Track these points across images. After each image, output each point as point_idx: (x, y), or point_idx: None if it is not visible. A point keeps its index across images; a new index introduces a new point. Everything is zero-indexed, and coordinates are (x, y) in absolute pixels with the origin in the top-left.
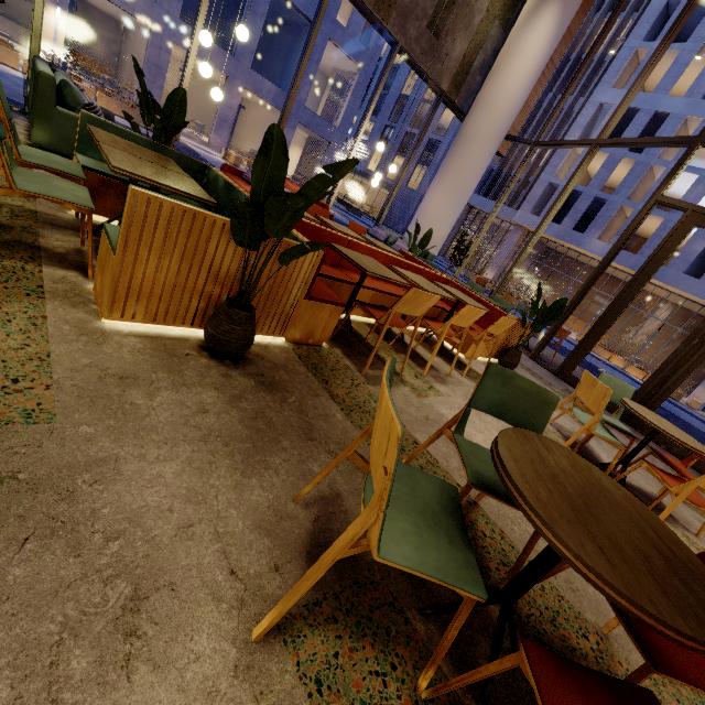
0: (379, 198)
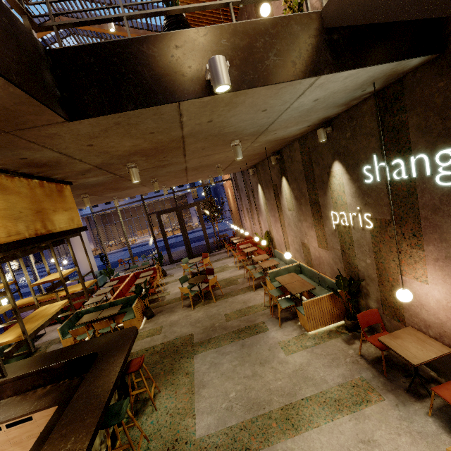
0: None
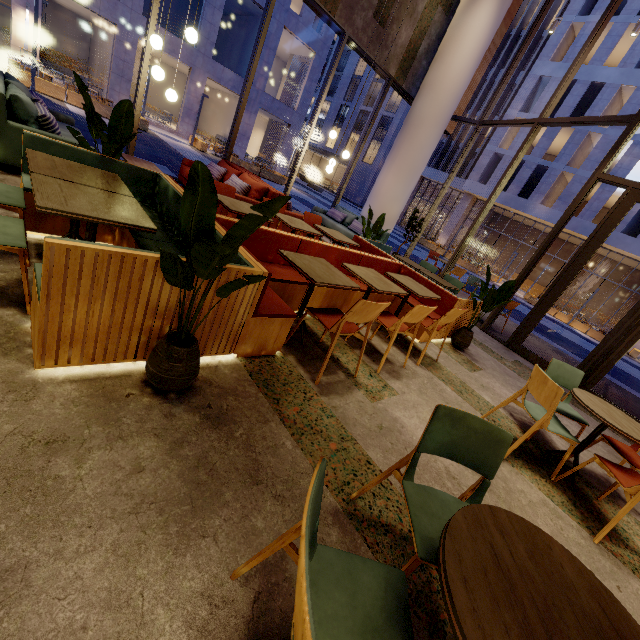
0: (338, 173)
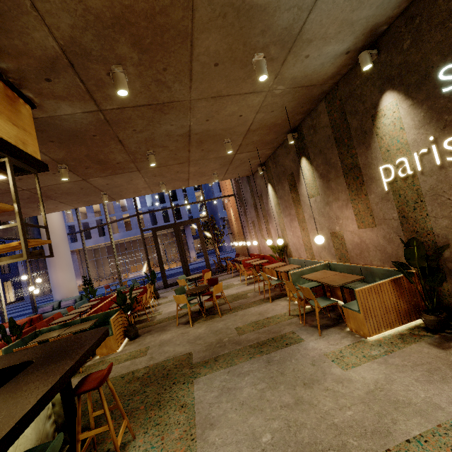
0: None
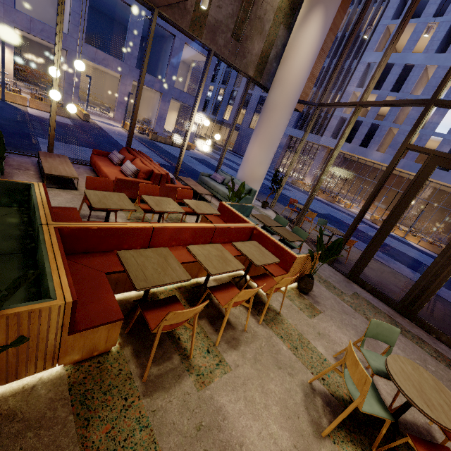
0: (233, 136)
